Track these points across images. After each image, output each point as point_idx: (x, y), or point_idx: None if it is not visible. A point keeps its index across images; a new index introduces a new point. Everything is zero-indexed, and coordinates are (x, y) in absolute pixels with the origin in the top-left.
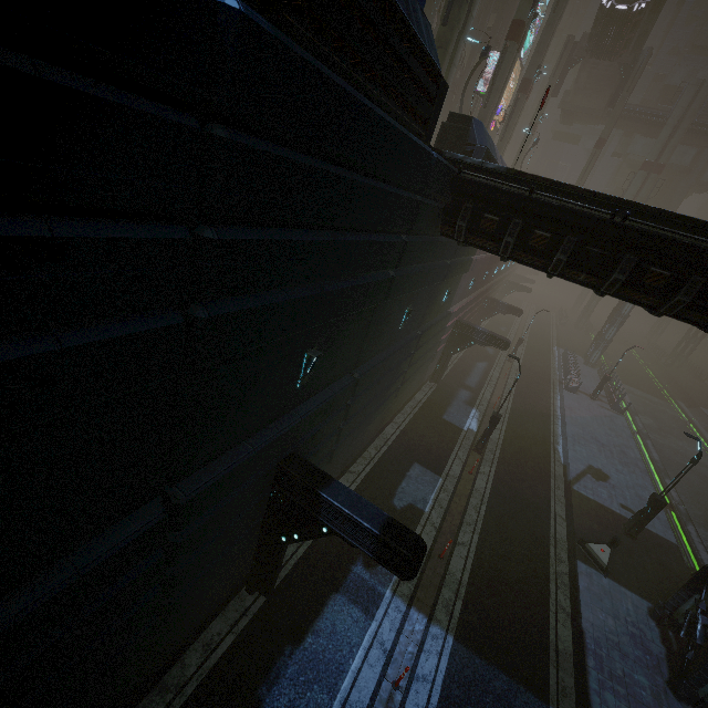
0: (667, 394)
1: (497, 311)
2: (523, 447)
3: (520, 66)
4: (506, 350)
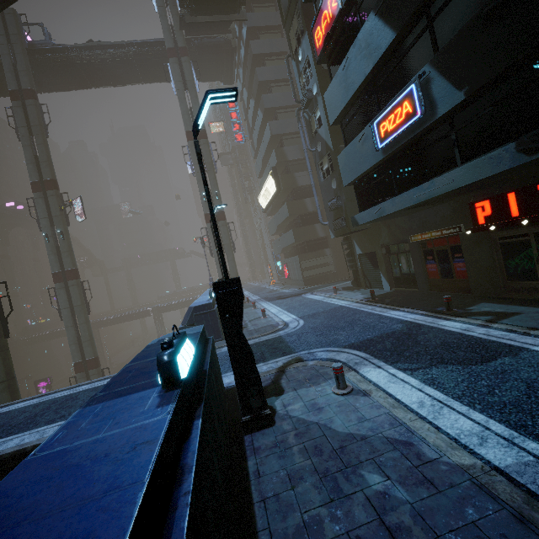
0: None
1: None
2: None
3: None
4: None
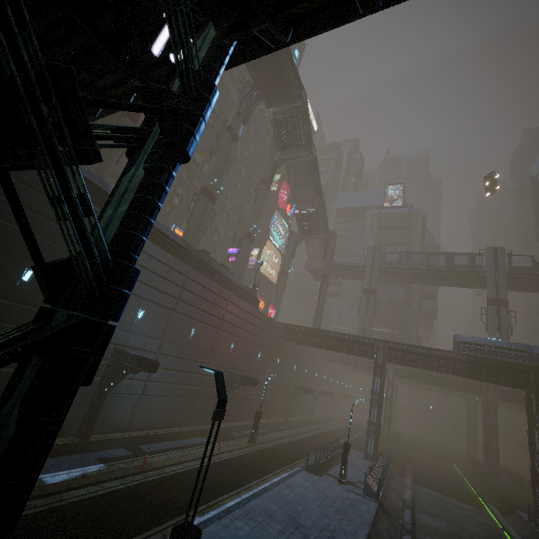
0: (481, 500)
1: (235, 384)
2: (115, 509)
3: (280, 252)
4: (148, 369)
